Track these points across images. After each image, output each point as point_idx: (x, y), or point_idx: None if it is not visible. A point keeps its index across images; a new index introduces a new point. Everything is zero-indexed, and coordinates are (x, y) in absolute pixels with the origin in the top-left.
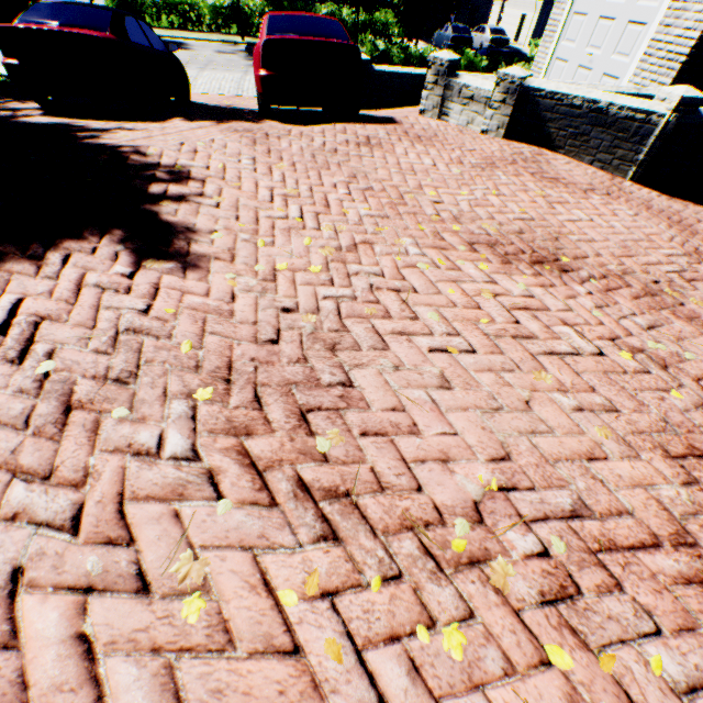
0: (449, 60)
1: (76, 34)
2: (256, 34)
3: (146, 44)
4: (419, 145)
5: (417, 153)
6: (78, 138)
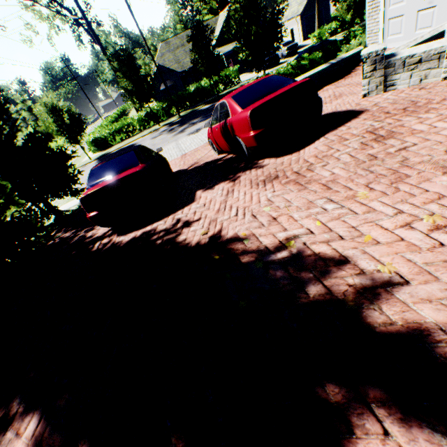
0: (385, 48)
1: (126, 176)
2: (163, 119)
3: (151, 157)
4: (421, 114)
5: (437, 120)
6: (167, 249)
